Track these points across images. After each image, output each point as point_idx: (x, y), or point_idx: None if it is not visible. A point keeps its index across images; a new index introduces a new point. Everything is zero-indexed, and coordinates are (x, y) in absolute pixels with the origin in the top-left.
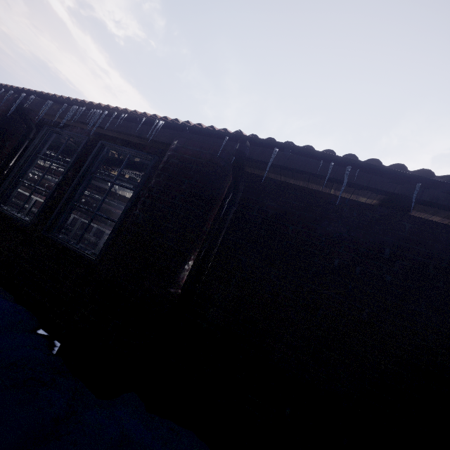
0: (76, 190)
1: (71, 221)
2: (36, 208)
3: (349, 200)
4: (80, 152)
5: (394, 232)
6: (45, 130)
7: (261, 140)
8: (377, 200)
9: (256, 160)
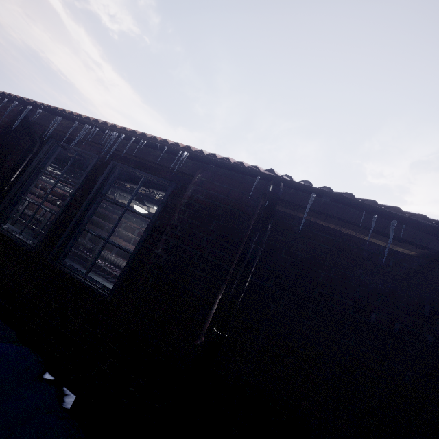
0: (85, 214)
1: None
2: (28, 209)
3: (384, 248)
4: (89, 171)
5: (434, 287)
6: (50, 144)
7: (297, 184)
8: (417, 253)
9: (288, 201)
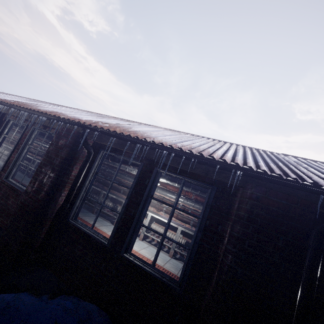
0: (141, 213)
1: (92, 189)
2: None
3: None
4: (138, 176)
5: None
6: (101, 153)
7: None
8: None
9: None
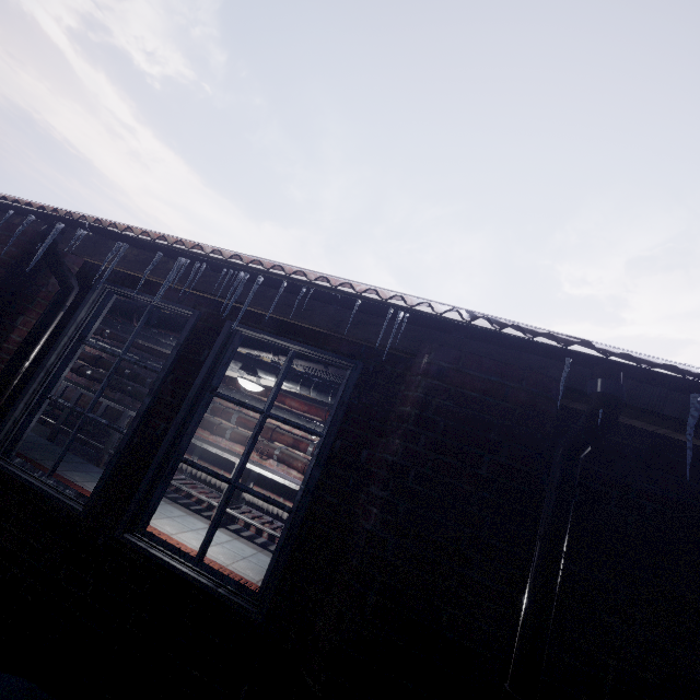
0: (183, 430)
1: (104, 410)
2: None
3: None
4: (184, 343)
5: None
6: (98, 289)
7: (660, 376)
8: None
9: (626, 404)
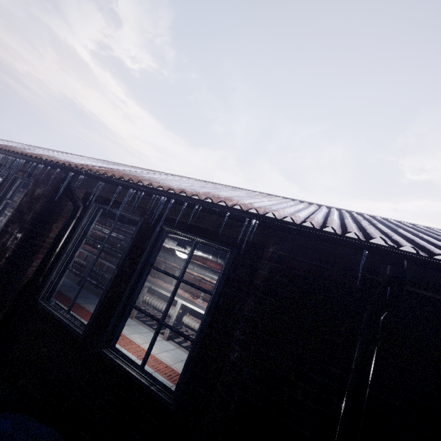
0: (134, 289)
1: (107, 268)
2: None
3: None
4: (135, 237)
5: None
6: (92, 206)
7: (433, 264)
8: None
9: (413, 281)
